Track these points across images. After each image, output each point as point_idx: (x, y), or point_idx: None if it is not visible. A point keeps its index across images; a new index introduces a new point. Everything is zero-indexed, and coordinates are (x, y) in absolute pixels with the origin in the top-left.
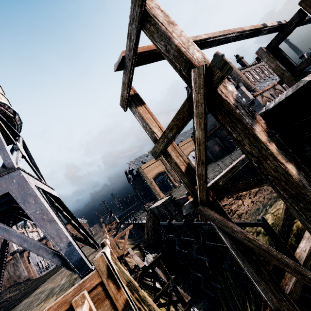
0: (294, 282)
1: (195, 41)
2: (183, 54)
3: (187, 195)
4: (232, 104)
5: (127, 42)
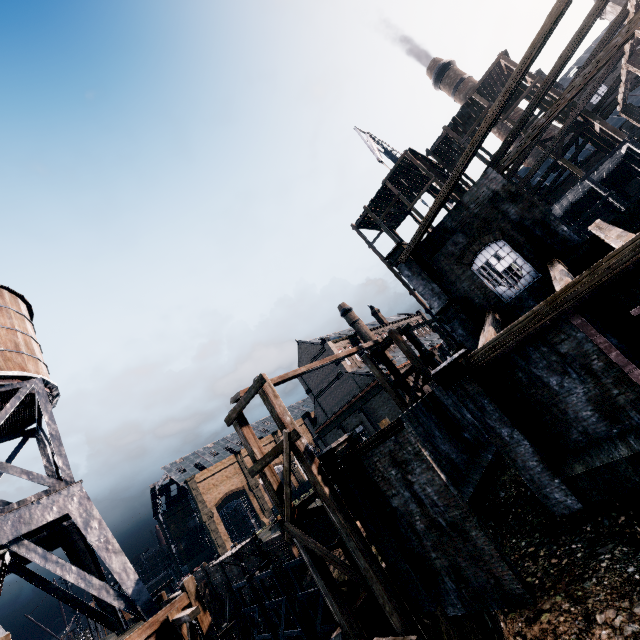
0: (362, 601)
1: (295, 375)
2: (281, 418)
3: (282, 531)
4: (302, 452)
5: (246, 392)
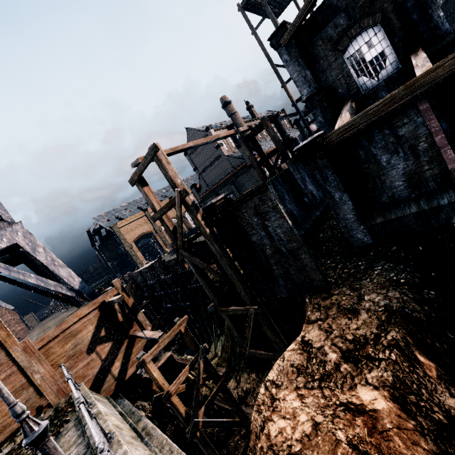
0: (227, 290)
1: (184, 149)
2: (173, 180)
3: (178, 255)
4: (190, 205)
5: (144, 159)
